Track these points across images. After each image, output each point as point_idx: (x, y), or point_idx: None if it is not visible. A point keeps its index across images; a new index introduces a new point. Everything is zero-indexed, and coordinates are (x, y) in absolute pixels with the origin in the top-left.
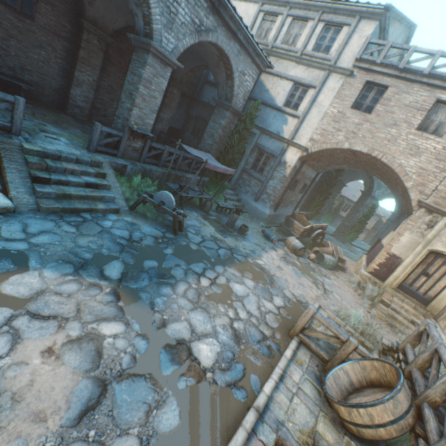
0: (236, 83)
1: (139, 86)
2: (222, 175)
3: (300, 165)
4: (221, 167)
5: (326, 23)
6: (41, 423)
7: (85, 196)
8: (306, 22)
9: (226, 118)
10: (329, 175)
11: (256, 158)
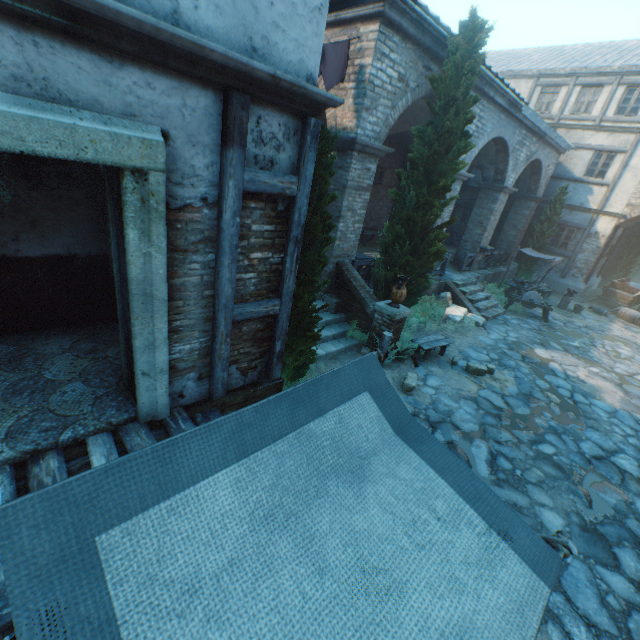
0: (541, 177)
1: (489, 217)
2: (532, 262)
3: (613, 231)
4: (557, 260)
5: (628, 86)
6: (615, 393)
7: (490, 307)
8: (600, 88)
9: (530, 208)
10: (639, 226)
11: (555, 234)
